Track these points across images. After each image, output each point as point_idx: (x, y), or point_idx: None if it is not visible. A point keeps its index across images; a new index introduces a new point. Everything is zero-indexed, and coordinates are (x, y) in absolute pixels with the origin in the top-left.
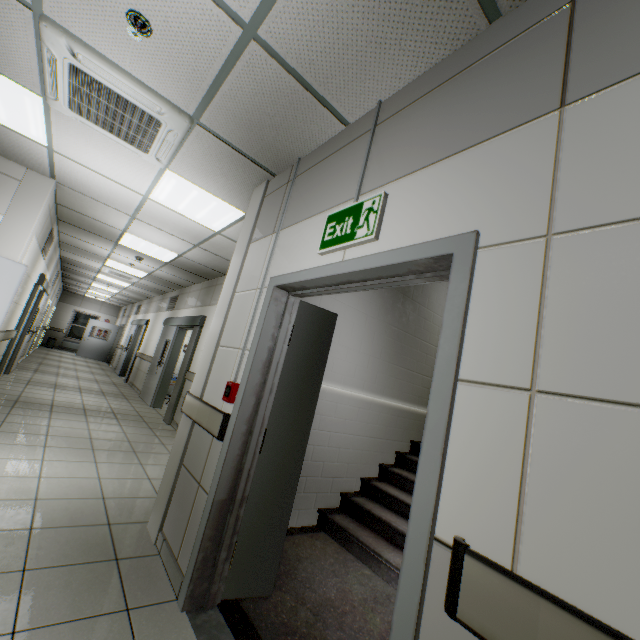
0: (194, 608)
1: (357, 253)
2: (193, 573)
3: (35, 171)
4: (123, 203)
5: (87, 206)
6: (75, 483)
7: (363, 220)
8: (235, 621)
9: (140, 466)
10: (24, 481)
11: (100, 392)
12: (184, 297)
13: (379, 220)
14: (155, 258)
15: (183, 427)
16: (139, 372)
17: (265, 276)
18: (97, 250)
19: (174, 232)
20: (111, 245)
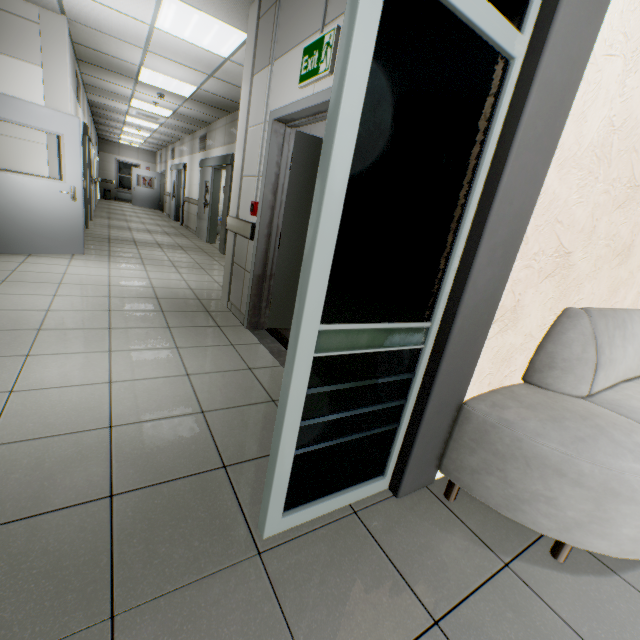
0: (253, 329)
1: (321, 87)
2: (249, 312)
3: (46, 9)
4: (133, 36)
5: (101, 42)
6: (171, 282)
7: (324, 55)
8: (275, 334)
9: (209, 276)
10: (142, 280)
11: (164, 233)
12: (212, 135)
13: (333, 56)
14: (175, 94)
15: (230, 240)
16: (190, 216)
17: (266, 111)
18: (120, 90)
19: (187, 63)
20: (132, 83)
